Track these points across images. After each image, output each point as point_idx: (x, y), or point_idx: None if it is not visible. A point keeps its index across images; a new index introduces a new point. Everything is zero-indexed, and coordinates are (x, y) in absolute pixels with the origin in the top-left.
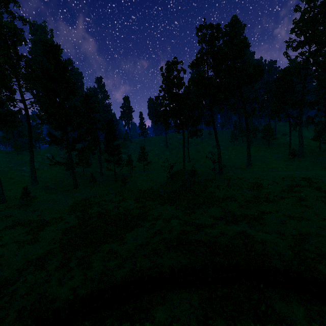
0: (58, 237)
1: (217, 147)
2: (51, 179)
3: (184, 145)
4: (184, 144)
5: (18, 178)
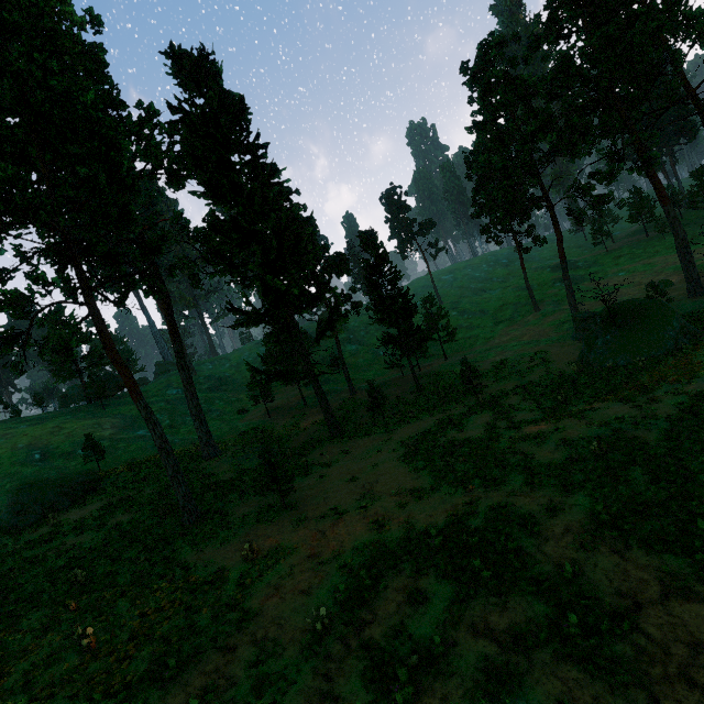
0: (668, 565)
1: (672, 225)
2: (233, 435)
3: (563, 252)
4: (562, 249)
5: (150, 454)
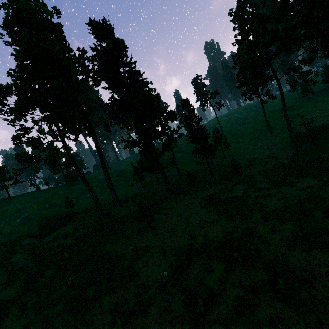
0: None
1: None
2: (127, 196)
3: (284, 102)
4: (284, 101)
5: (92, 205)
